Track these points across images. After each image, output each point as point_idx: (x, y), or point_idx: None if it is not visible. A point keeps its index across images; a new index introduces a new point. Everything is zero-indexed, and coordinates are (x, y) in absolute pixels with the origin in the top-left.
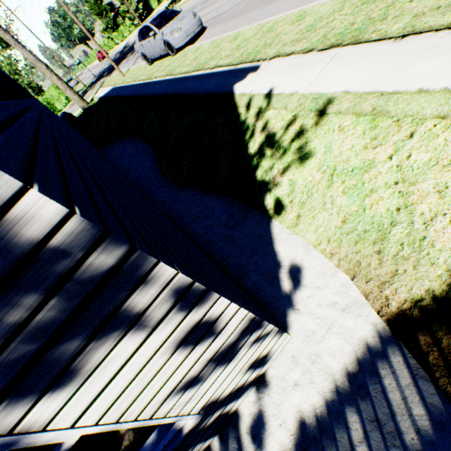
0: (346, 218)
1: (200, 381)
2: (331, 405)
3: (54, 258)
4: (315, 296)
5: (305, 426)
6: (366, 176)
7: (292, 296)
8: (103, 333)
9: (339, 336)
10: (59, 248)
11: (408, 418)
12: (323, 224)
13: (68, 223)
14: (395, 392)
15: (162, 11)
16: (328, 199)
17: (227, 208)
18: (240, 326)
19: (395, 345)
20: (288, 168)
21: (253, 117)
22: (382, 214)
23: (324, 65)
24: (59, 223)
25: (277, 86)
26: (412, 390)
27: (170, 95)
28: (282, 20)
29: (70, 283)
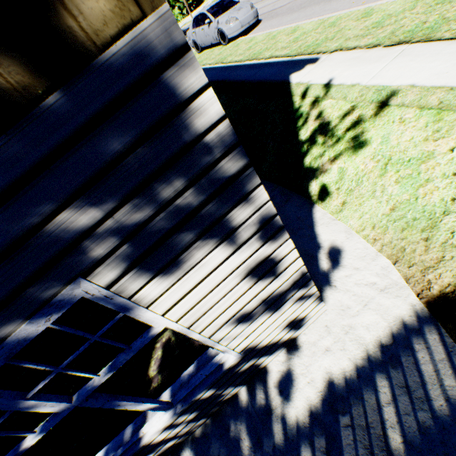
0: (395, 206)
1: (250, 320)
2: (361, 370)
3: (203, 153)
4: (353, 276)
5: (333, 386)
6: (422, 166)
7: (330, 274)
8: (207, 236)
9: (375, 312)
10: (208, 145)
11: (438, 388)
12: (369, 211)
13: (220, 124)
14: (428, 364)
15: (220, 0)
16: (378, 187)
17: (269, 191)
18: (293, 277)
19: (432, 325)
20: (340, 156)
21: (308, 105)
22: (435, 203)
23: (390, 60)
24: (215, 123)
25: (338, 77)
26: (445, 365)
27: (221, 81)
28: (346, 16)
29: (204, 179)
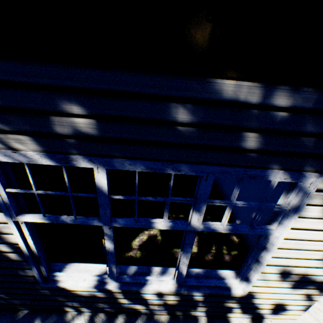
0: None
1: (283, 278)
2: None
3: None
4: None
5: None
6: None
7: None
8: None
9: None
10: None
11: None
12: None
13: None
14: None
15: None
16: None
17: None
18: None
19: None
20: None
21: None
22: None
23: None
24: None
25: None
26: None
27: None
28: None
29: None
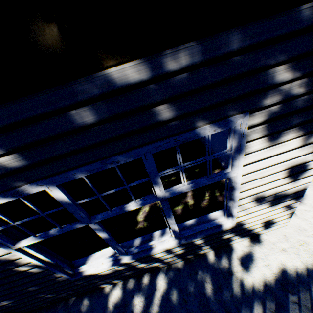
0: None
1: (259, 202)
2: (311, 272)
3: None
4: (311, 212)
5: (286, 274)
6: None
7: None
8: (303, 126)
9: None
10: None
11: None
12: None
13: None
14: None
15: None
16: None
17: None
18: (299, 187)
19: None
20: None
21: None
22: None
23: None
24: None
25: None
26: None
27: None
28: None
29: None
